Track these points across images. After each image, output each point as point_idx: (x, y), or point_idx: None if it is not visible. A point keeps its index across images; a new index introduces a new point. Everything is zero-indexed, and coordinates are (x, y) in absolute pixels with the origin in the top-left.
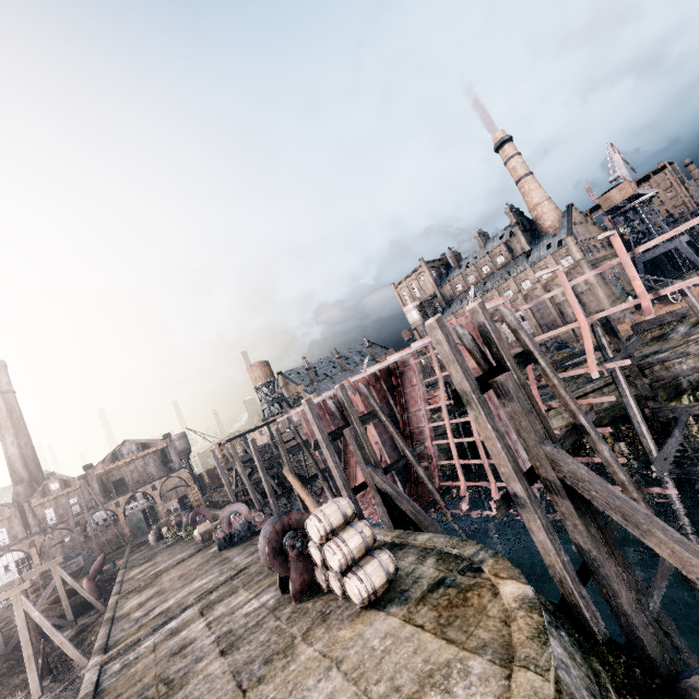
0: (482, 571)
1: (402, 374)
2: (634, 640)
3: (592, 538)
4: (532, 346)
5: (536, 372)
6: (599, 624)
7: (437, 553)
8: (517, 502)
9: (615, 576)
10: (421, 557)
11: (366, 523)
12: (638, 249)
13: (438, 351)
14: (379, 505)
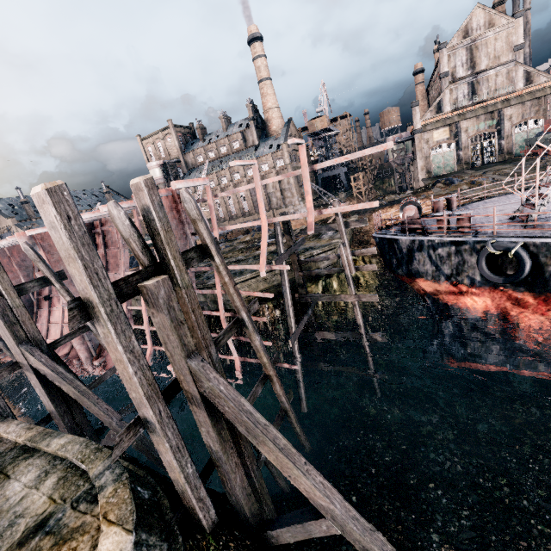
0: (98, 502)
1: (106, 233)
2: (239, 510)
3: (221, 441)
4: (210, 241)
5: (240, 246)
6: (211, 516)
7: (65, 467)
8: (147, 427)
9: (235, 466)
10: (42, 474)
11: None
12: (317, 166)
13: (53, 238)
14: (36, 386)
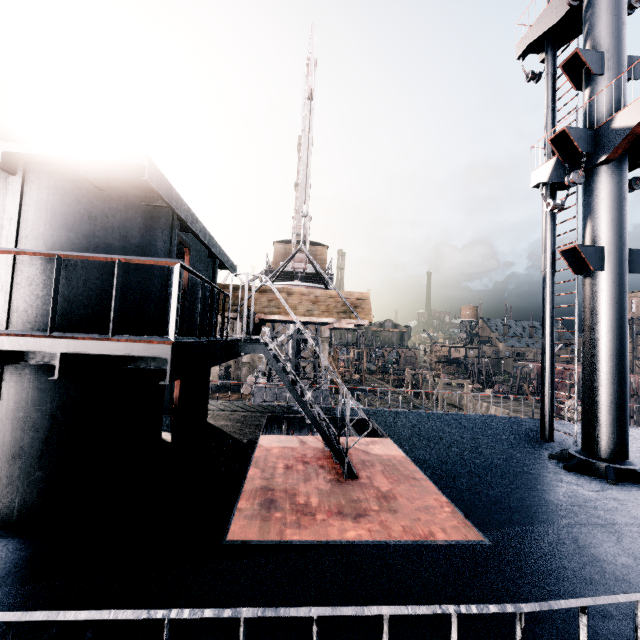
0: None
1: None
2: None
3: None
4: None
5: None
6: None
7: None
8: None
9: None
10: None
11: None
12: None
13: None
14: None
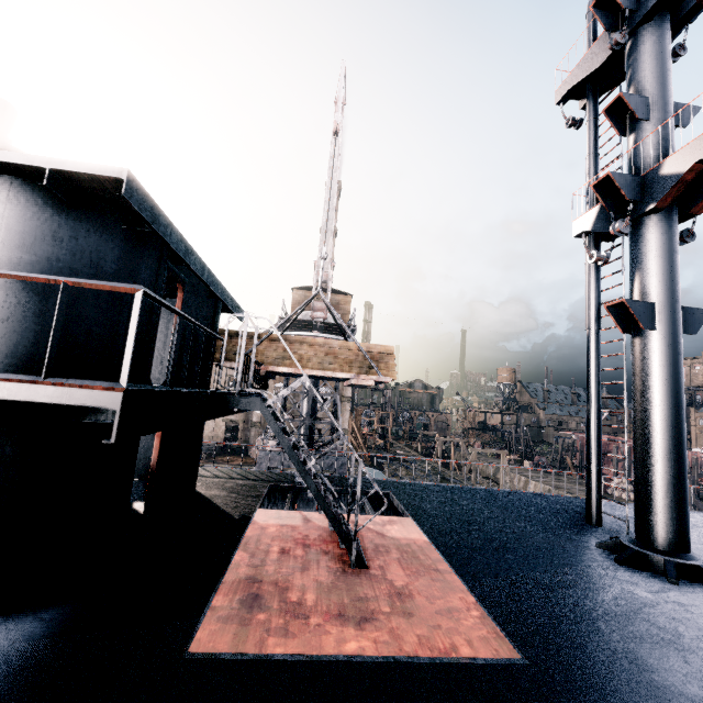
0: None
1: None
2: None
3: None
4: None
5: None
6: None
7: None
8: None
9: None
10: None
11: (632, 486)
12: None
13: None
14: None
